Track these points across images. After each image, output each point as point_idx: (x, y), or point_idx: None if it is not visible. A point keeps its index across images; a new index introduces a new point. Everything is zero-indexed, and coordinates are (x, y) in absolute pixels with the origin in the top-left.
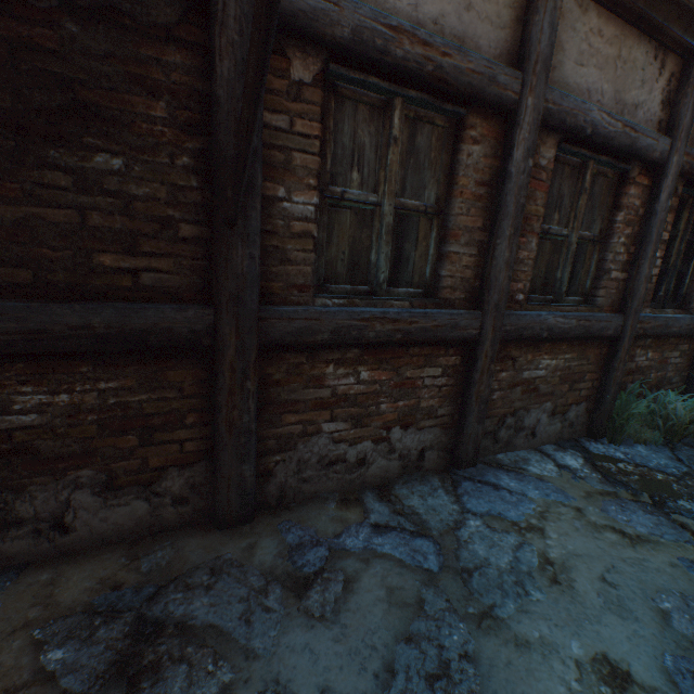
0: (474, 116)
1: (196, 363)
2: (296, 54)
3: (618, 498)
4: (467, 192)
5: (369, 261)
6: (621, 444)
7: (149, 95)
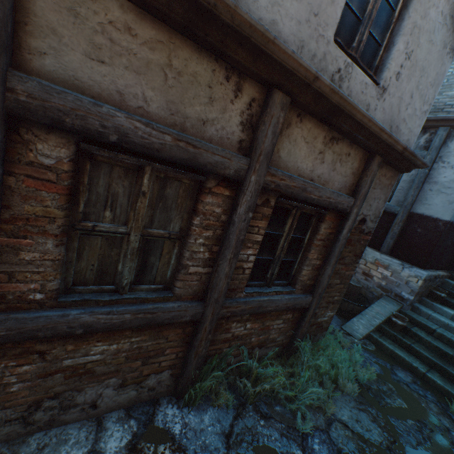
0: None
1: None
2: None
3: None
4: None
5: None
6: (197, 407)
7: None
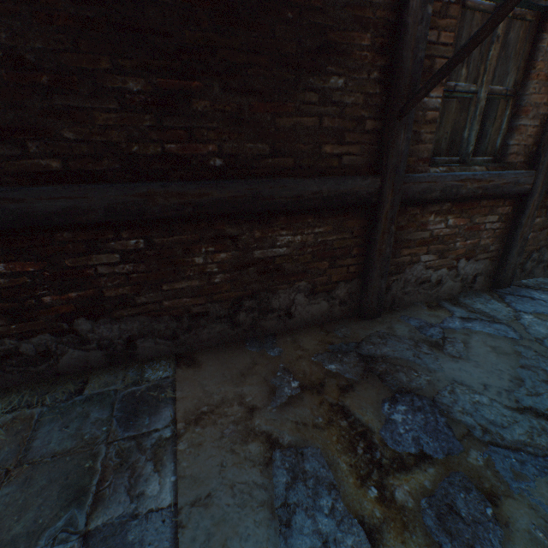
0: None
1: (361, 215)
2: None
3: None
4: (541, 74)
5: (461, 138)
6: None
7: (362, 31)
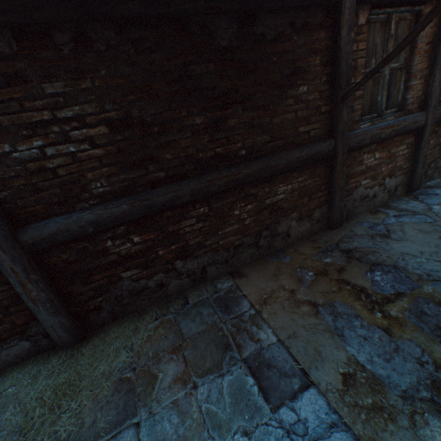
0: (426, 8)
1: (324, 164)
2: (360, 12)
3: None
4: (421, 51)
5: (376, 102)
6: None
7: (314, 56)
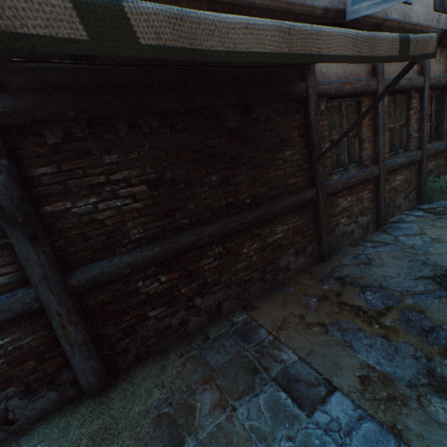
0: (363, 98)
1: (310, 208)
2: (320, 102)
3: (443, 218)
4: (366, 124)
5: (341, 159)
6: (433, 203)
7: (293, 130)
